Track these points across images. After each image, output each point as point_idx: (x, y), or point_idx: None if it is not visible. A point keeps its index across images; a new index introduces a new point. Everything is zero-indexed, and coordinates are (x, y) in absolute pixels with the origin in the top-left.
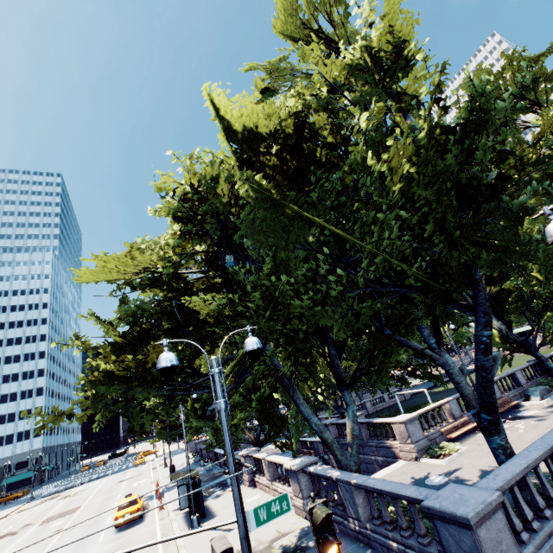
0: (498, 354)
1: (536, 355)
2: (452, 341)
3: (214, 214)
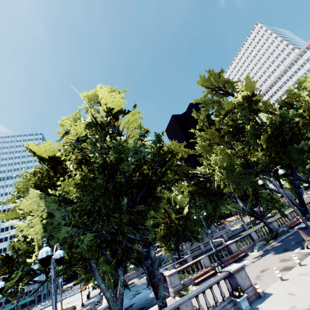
0: (158, 257)
1: (263, 221)
2: (203, 223)
3: None
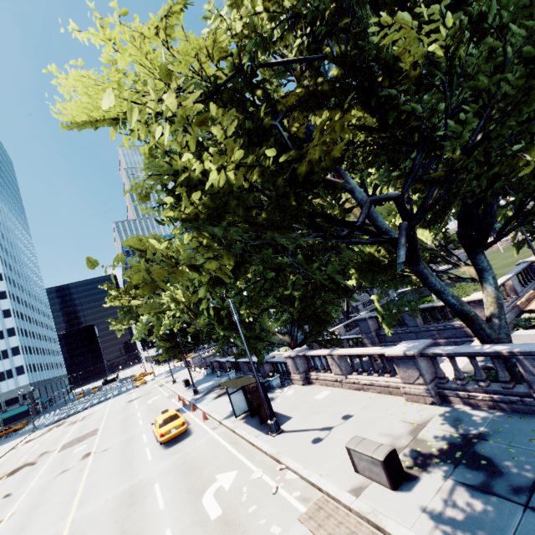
0: None
1: None
2: None
3: None
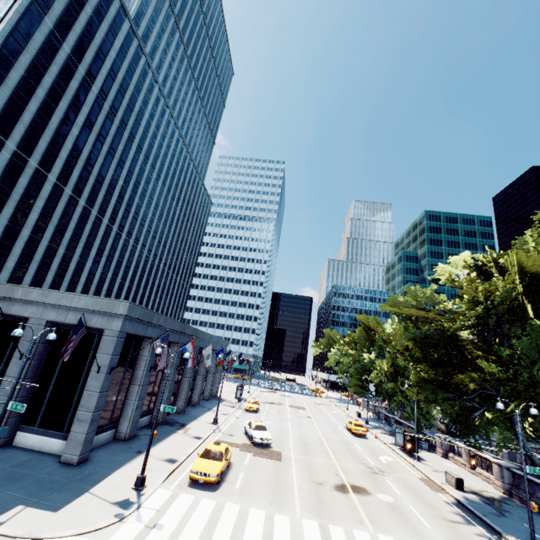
0: None
1: None
2: None
3: (494, 315)
